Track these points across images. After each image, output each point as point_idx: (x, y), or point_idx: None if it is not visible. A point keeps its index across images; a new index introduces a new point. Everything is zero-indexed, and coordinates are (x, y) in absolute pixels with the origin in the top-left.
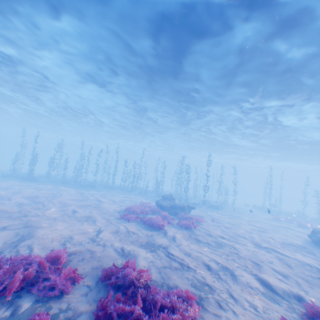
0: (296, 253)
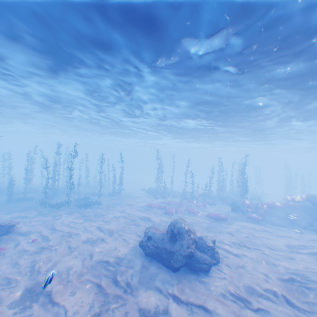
0: (85, 286)
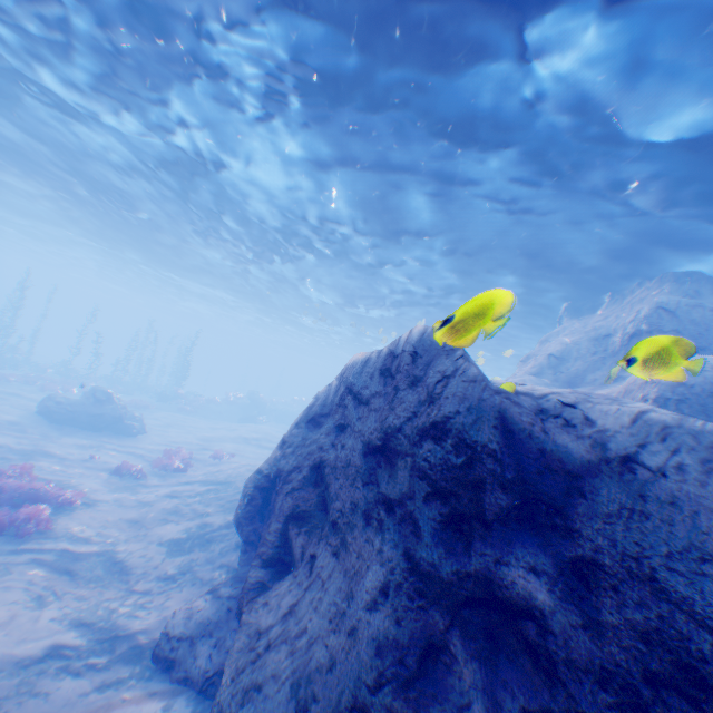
0: None
